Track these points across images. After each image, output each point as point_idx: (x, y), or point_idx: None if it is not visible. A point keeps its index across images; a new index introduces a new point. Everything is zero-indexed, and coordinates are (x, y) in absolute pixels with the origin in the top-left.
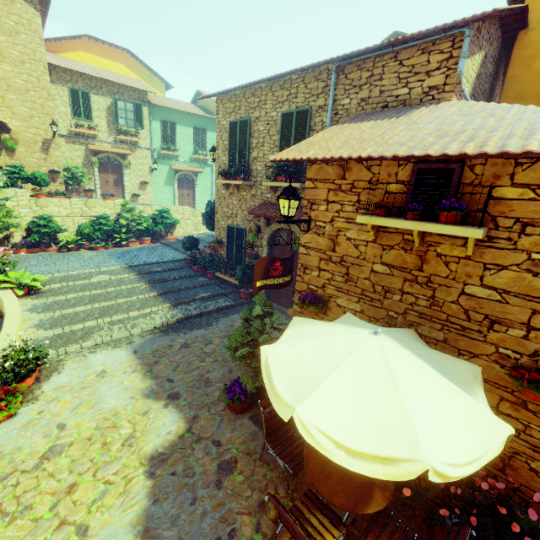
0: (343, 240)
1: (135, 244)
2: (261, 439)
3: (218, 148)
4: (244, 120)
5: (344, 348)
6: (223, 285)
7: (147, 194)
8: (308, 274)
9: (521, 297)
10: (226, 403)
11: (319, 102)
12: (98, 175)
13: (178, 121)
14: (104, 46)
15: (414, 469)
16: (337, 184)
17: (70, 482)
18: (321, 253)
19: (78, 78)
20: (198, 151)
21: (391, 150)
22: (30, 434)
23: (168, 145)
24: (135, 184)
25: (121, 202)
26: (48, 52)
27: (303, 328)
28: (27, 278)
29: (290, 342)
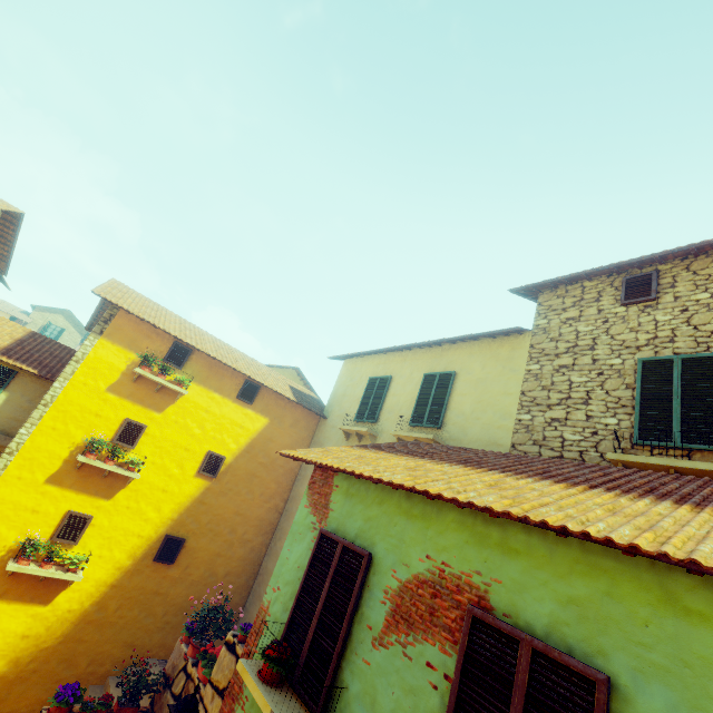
0: None
1: None
2: None
3: None
4: None
5: None
6: None
7: None
8: None
9: None
10: None
11: None
12: None
13: None
14: None
15: None
16: None
17: None
18: None
19: None
20: None
21: None
22: None
23: None
24: None
25: None
26: None
27: None
28: None
29: None
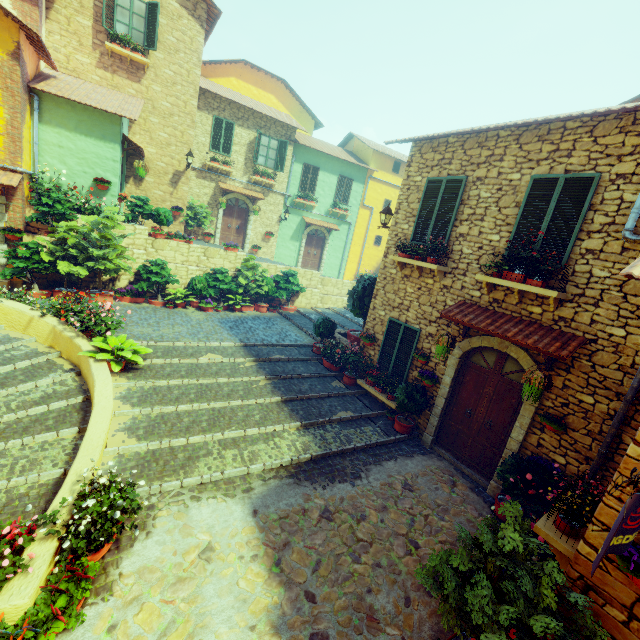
0: None
1: (249, 309)
2: None
3: (398, 212)
4: (455, 179)
5: None
6: (365, 400)
7: (269, 247)
8: None
9: None
10: None
11: (620, 168)
12: (221, 218)
13: (323, 167)
14: (258, 74)
15: None
16: None
17: None
18: None
19: (225, 107)
20: (338, 204)
21: None
22: None
23: (305, 193)
24: (259, 233)
25: (243, 256)
26: (200, 76)
27: None
28: (128, 348)
29: None
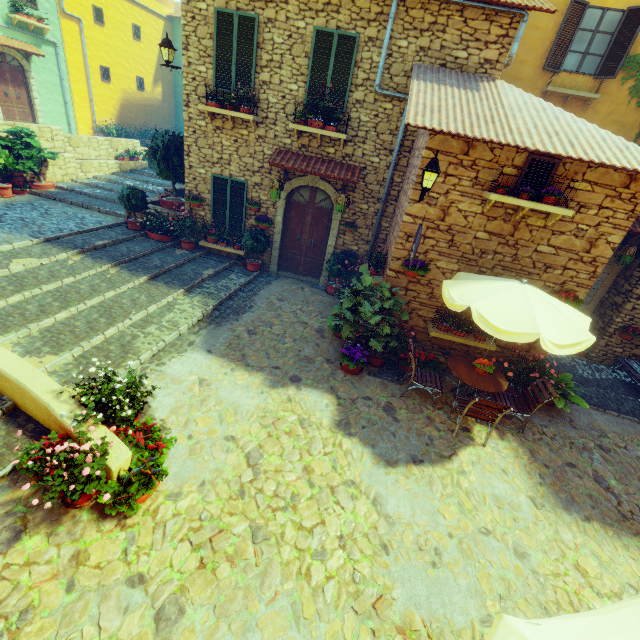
0: (455, 211)
1: None
2: (389, 385)
3: (188, 48)
4: (247, 16)
5: (520, 296)
6: (213, 258)
7: None
8: (411, 242)
9: (566, 251)
10: (341, 371)
11: (370, 32)
12: None
13: None
14: None
15: (590, 343)
16: (459, 159)
17: (300, 467)
18: (429, 222)
19: None
20: (21, 6)
21: (528, 142)
22: (209, 457)
23: None
24: None
25: None
26: None
27: (465, 288)
28: None
29: (486, 298)
